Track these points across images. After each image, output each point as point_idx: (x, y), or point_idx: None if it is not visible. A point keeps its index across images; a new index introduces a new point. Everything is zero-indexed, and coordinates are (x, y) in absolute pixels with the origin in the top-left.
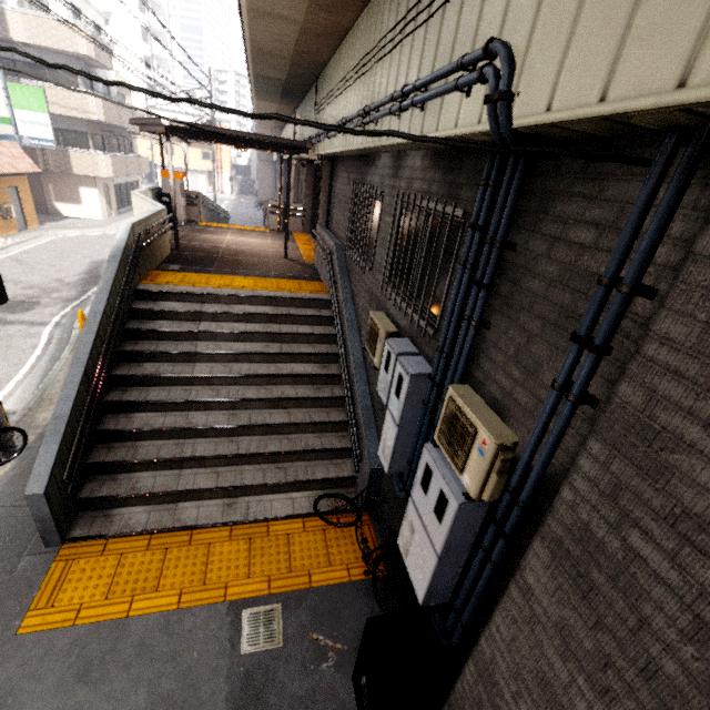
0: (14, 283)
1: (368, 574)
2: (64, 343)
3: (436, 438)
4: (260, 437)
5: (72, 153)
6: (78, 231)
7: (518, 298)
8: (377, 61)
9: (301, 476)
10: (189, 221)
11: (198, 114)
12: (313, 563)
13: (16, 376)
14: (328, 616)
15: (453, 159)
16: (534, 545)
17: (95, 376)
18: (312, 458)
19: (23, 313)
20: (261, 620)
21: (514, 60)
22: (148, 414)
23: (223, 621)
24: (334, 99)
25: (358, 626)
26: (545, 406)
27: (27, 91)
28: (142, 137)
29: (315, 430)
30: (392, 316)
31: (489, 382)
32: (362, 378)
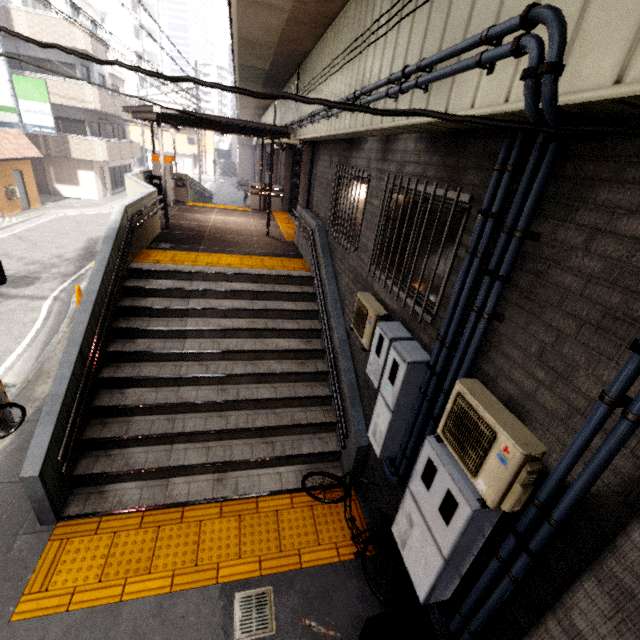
0: (18, 259)
1: (359, 556)
2: (62, 316)
3: (440, 433)
4: (247, 412)
5: (71, 139)
6: (76, 210)
7: (543, 293)
8: (369, 45)
9: (288, 451)
10: (177, 201)
11: (184, 104)
12: (302, 541)
13: (16, 349)
14: (320, 599)
15: (454, 142)
16: (585, 585)
17: (90, 355)
18: (298, 432)
19: (25, 288)
20: (253, 605)
21: (566, 26)
22: (140, 389)
23: (215, 606)
24: (317, 85)
25: (350, 610)
26: (590, 420)
27: (30, 83)
28: (134, 124)
29: (300, 405)
30: (380, 298)
31: (503, 378)
32: (346, 355)
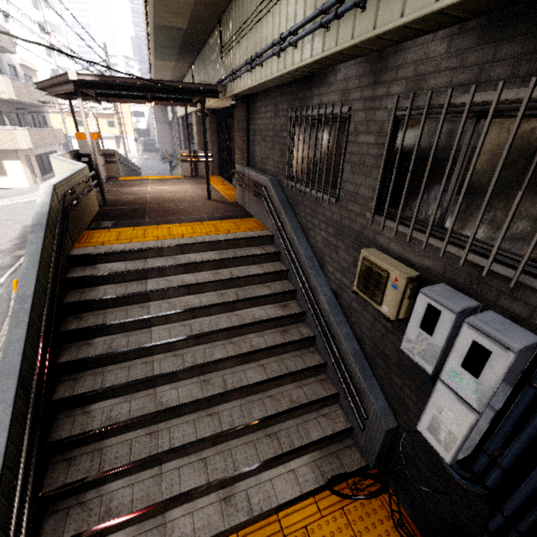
0: None
1: None
2: (3, 316)
3: None
4: (239, 401)
5: None
6: (7, 200)
7: None
8: None
9: (296, 441)
10: (109, 177)
11: None
12: None
13: None
14: None
15: None
16: None
17: (35, 382)
18: (299, 414)
19: None
20: None
21: None
22: (108, 402)
23: None
24: (253, 26)
25: None
26: None
27: None
28: (54, 114)
29: (294, 380)
30: (393, 253)
31: None
32: (340, 319)
